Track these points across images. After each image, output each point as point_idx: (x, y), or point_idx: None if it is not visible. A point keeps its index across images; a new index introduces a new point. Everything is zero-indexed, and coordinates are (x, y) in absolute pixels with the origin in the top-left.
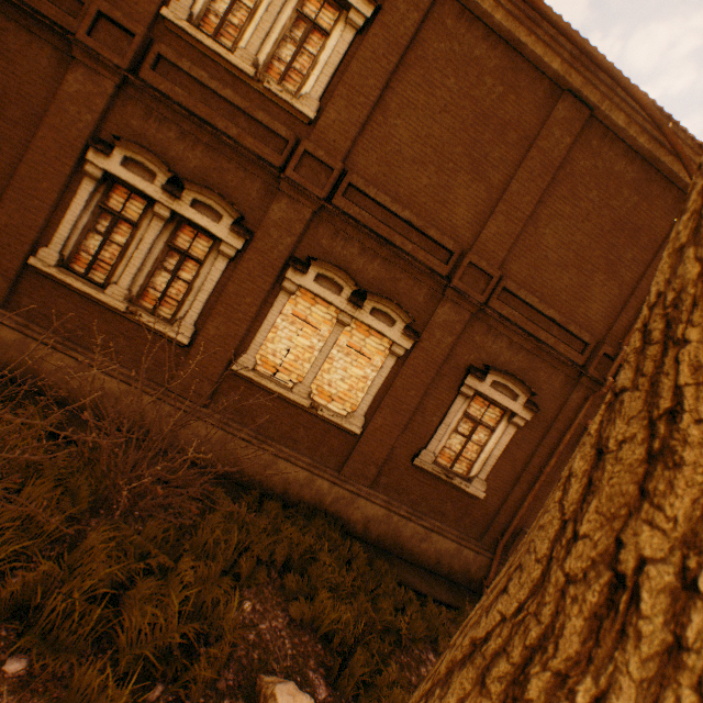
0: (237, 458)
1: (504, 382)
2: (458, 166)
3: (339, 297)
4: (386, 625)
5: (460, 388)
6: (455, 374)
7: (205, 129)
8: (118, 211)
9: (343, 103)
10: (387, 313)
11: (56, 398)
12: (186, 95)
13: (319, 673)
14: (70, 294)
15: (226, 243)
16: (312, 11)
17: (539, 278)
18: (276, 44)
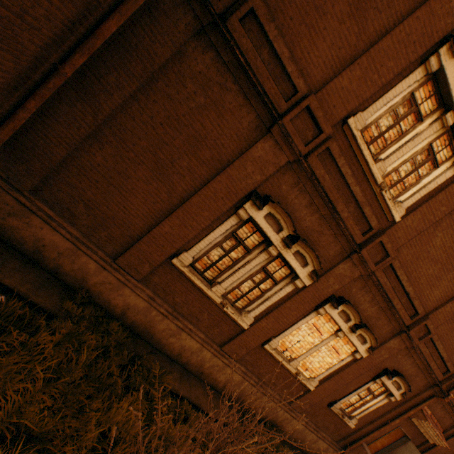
0: None
1: (399, 382)
2: (453, 268)
3: (346, 324)
4: None
5: (375, 379)
6: (376, 370)
7: (329, 208)
8: (242, 239)
9: (418, 216)
10: (364, 337)
11: (155, 345)
12: (329, 181)
13: None
14: (186, 281)
15: (300, 279)
16: (436, 144)
17: (450, 335)
18: (402, 162)
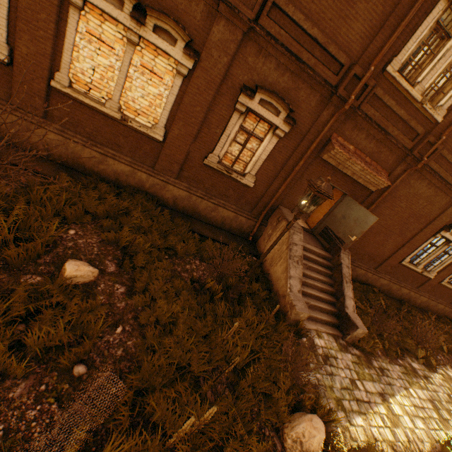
0: (36, 143)
1: (270, 101)
2: None
3: (123, 12)
4: (172, 248)
5: (235, 105)
6: (232, 93)
7: None
8: None
9: None
10: (168, 32)
11: None
12: None
13: (113, 262)
14: None
15: None
16: None
17: None
18: None
